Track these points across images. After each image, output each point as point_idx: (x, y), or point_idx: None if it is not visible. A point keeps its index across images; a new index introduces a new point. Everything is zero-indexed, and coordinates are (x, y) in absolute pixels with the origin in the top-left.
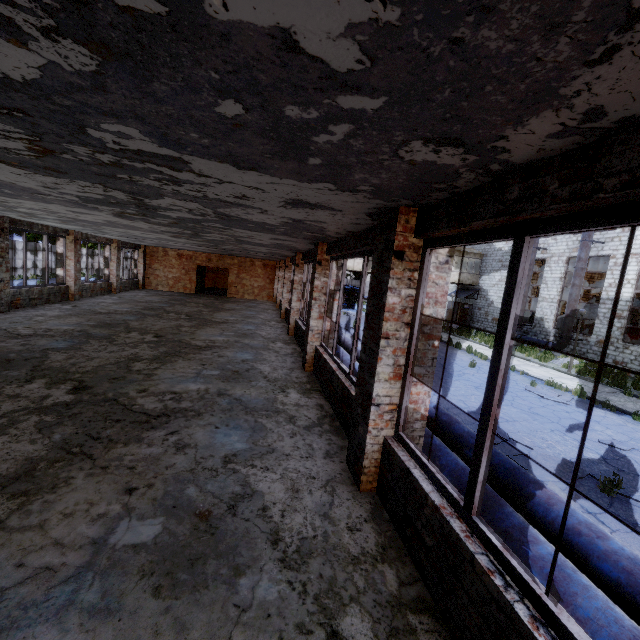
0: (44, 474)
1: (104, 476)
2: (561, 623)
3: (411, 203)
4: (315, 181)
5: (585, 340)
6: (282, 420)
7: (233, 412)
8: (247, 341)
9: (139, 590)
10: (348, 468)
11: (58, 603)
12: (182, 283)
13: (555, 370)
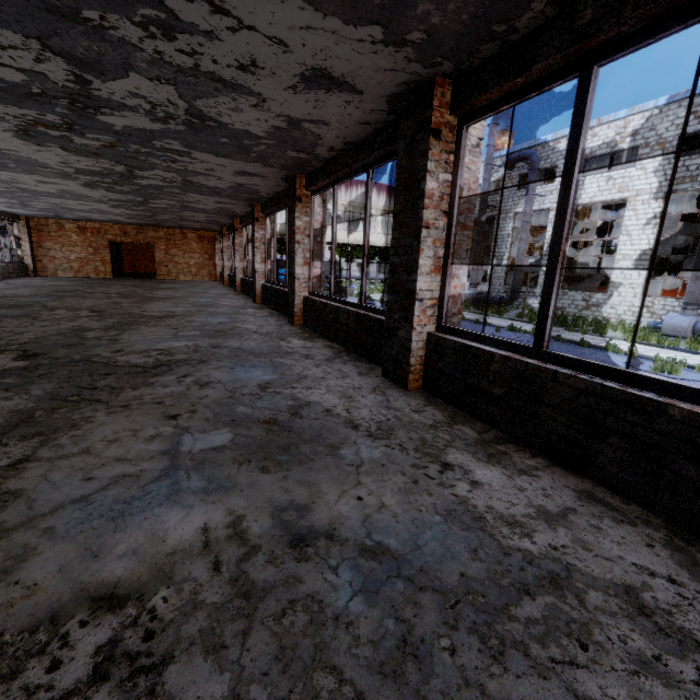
0: (50, 419)
1: (130, 412)
2: (645, 377)
3: (450, 69)
4: (365, 22)
5: (532, 292)
6: (298, 358)
7: (241, 357)
8: (212, 309)
9: (245, 472)
10: (387, 379)
11: (162, 493)
12: (92, 265)
13: (511, 320)
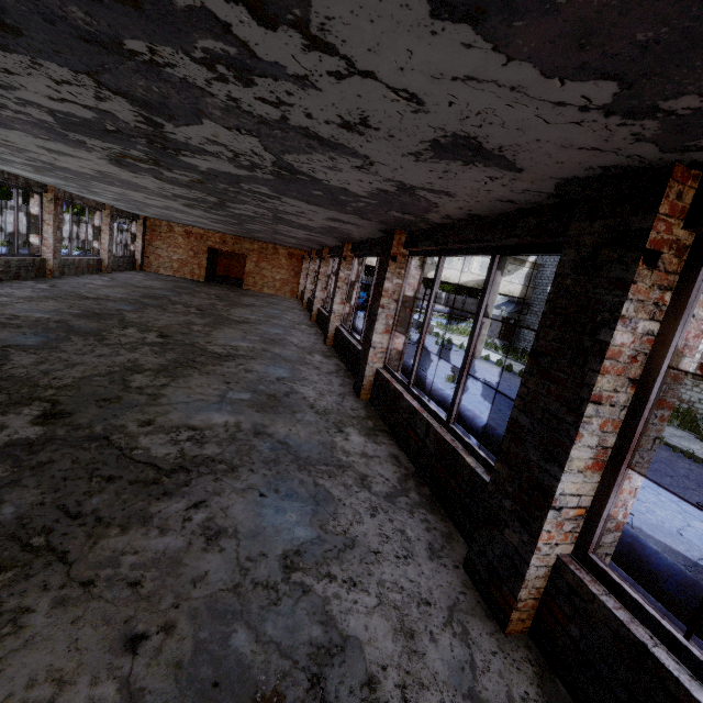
0: None
1: (86, 605)
2: None
3: None
4: (588, 73)
5: None
6: (351, 482)
7: (281, 466)
8: (278, 350)
9: None
10: (470, 580)
11: None
12: (189, 267)
13: None
